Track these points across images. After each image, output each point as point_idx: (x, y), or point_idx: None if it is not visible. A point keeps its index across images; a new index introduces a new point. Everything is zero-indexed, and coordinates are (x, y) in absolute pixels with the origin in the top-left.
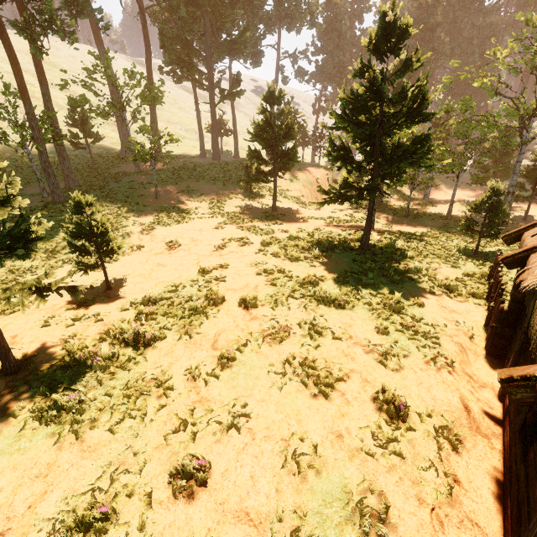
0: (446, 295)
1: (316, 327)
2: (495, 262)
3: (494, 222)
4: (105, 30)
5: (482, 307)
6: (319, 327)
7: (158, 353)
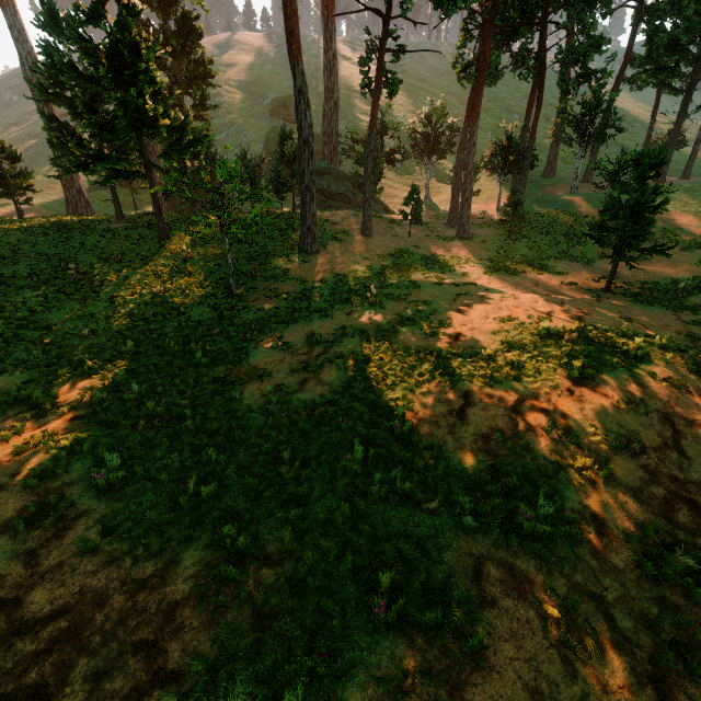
0: None
1: None
2: None
3: None
4: (609, 62)
5: None
6: None
7: (693, 302)
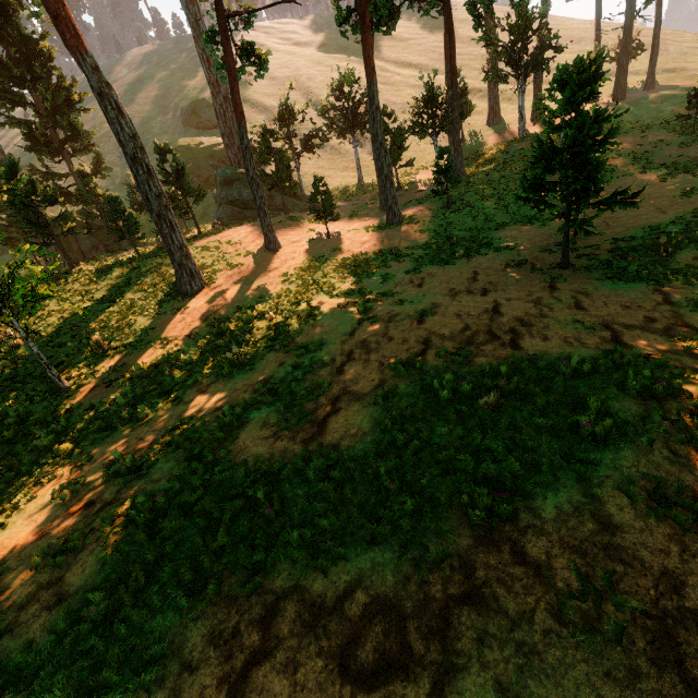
0: None
1: None
2: None
3: None
4: None
5: None
6: None
7: (683, 260)
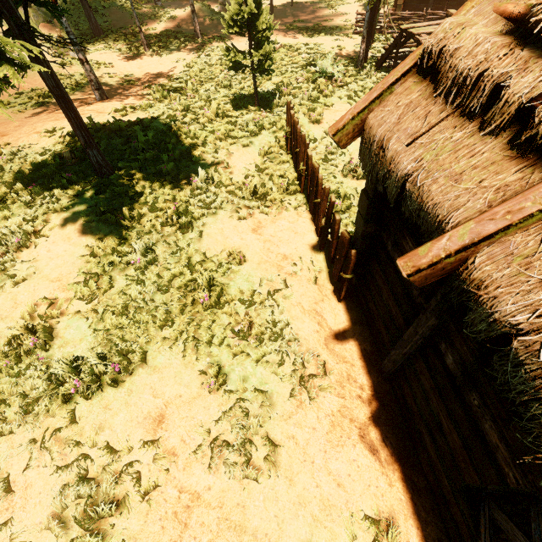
0: (260, 212)
1: (96, 494)
2: (293, 128)
3: (265, 48)
4: None
5: (304, 211)
6: (101, 493)
7: None
